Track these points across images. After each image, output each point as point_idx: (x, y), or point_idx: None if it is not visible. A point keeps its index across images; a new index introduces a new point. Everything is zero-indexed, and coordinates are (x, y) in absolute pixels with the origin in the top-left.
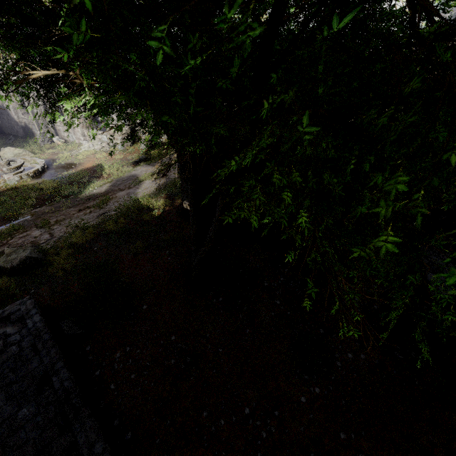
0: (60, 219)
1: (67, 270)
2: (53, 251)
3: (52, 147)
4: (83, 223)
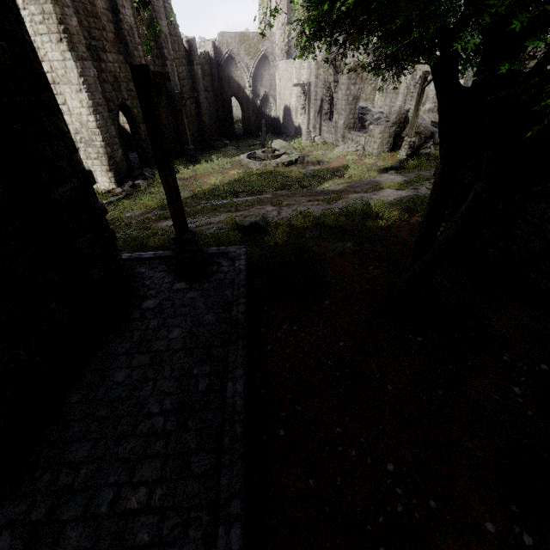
0: (291, 203)
1: (278, 243)
2: (274, 225)
3: (311, 146)
4: (307, 211)
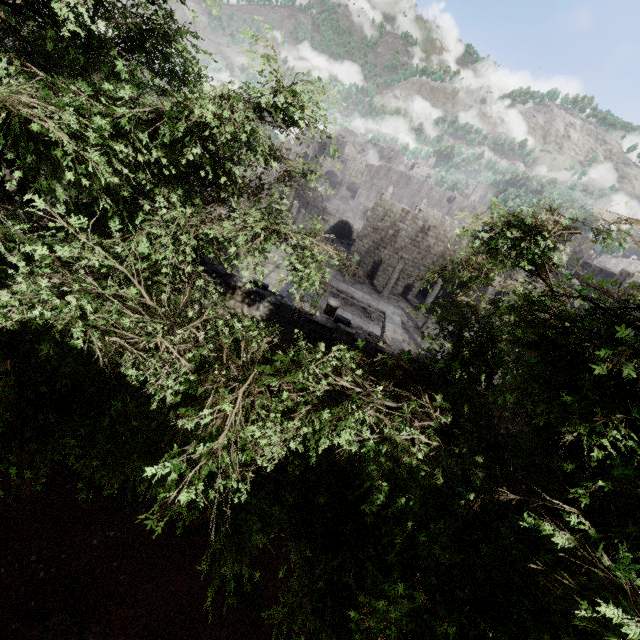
0: None
1: None
2: None
3: None
4: None
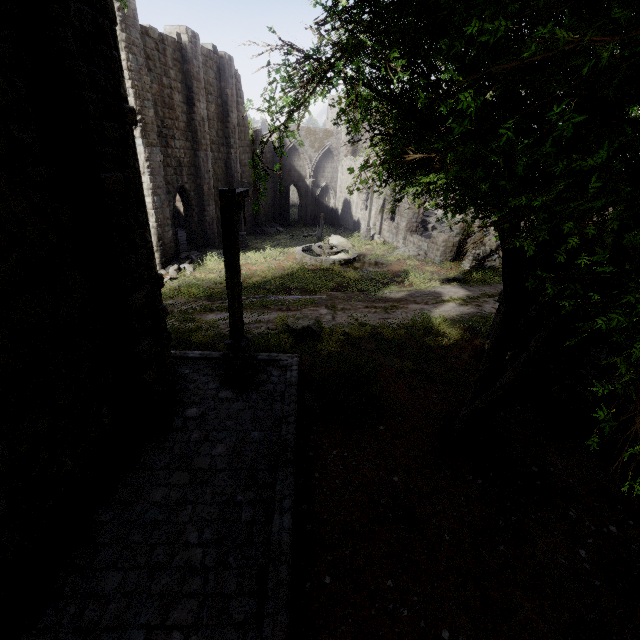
0: (346, 307)
1: (331, 353)
2: (328, 331)
3: (370, 243)
4: (364, 319)
